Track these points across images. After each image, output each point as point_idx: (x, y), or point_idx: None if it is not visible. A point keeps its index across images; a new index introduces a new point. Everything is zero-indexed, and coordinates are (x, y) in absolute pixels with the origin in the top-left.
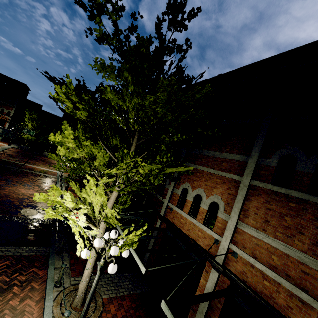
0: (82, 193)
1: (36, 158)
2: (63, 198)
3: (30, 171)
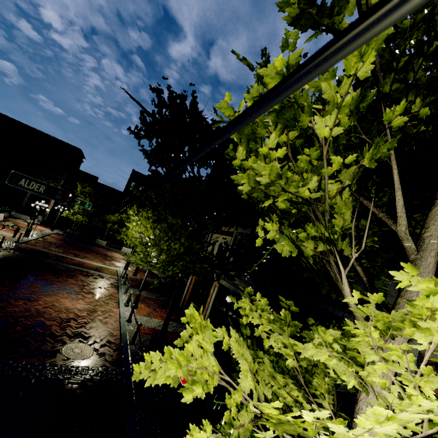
0: (306, 344)
1: (86, 248)
2: (133, 318)
3: (79, 268)
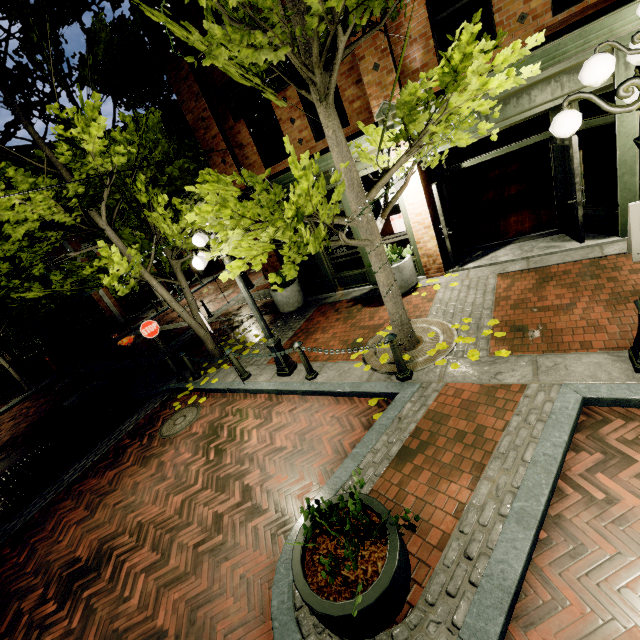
0: None
1: None
2: None
3: None
